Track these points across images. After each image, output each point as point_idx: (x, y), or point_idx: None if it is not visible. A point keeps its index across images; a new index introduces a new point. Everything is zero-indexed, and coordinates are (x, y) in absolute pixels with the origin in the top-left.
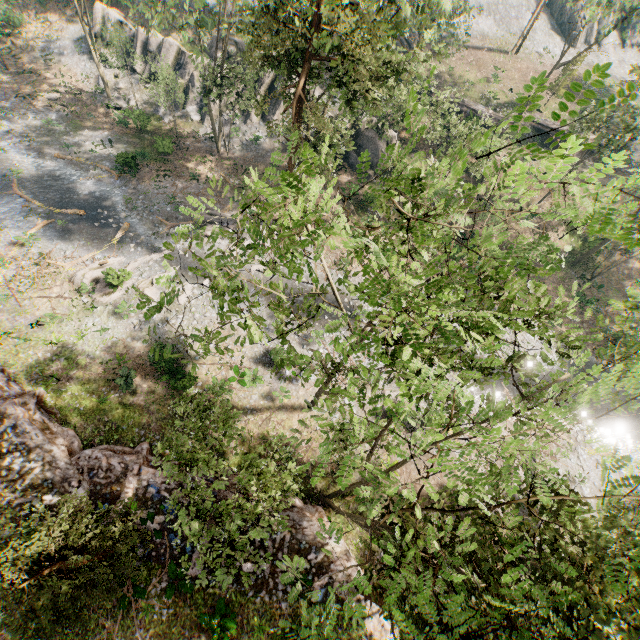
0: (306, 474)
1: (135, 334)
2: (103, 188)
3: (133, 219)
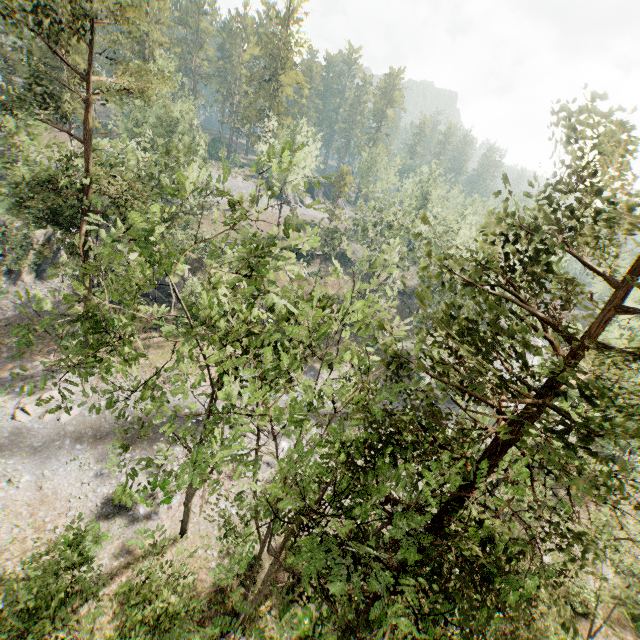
0: (203, 614)
1: None
2: None
3: None
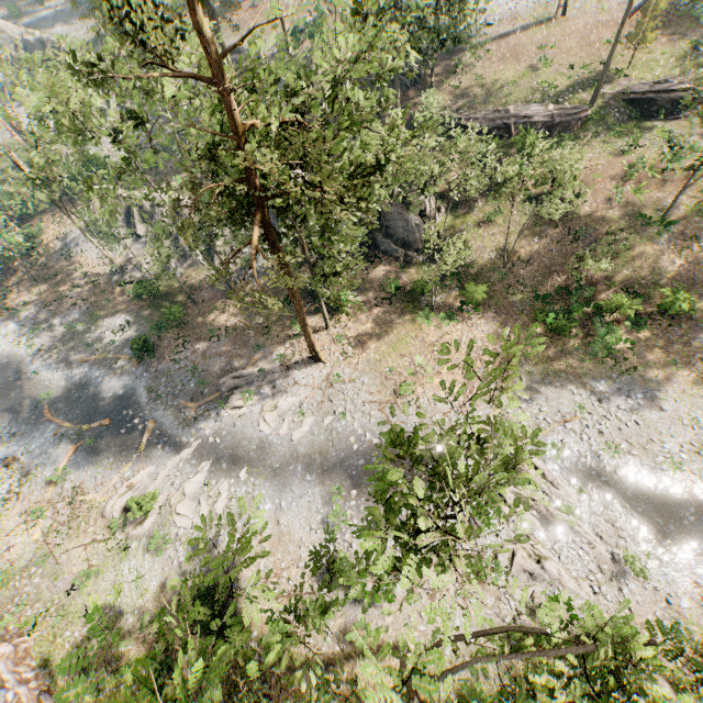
0: None
1: (174, 572)
2: (126, 382)
3: (158, 411)
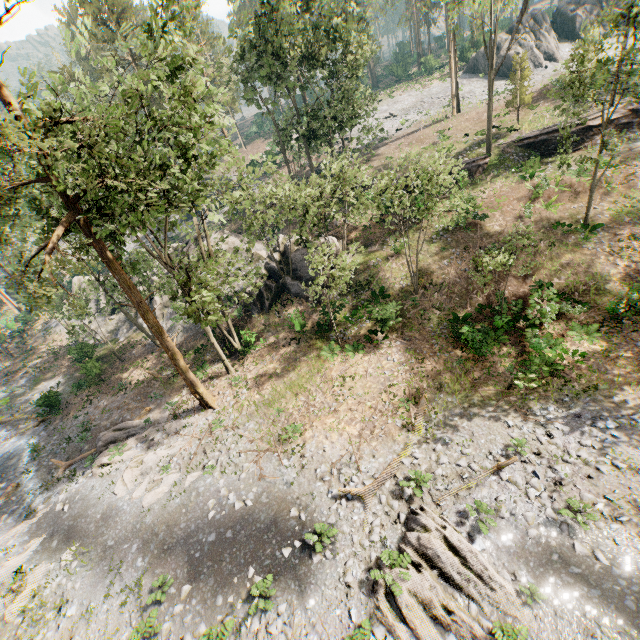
0: None
1: None
2: (21, 442)
3: (30, 473)
